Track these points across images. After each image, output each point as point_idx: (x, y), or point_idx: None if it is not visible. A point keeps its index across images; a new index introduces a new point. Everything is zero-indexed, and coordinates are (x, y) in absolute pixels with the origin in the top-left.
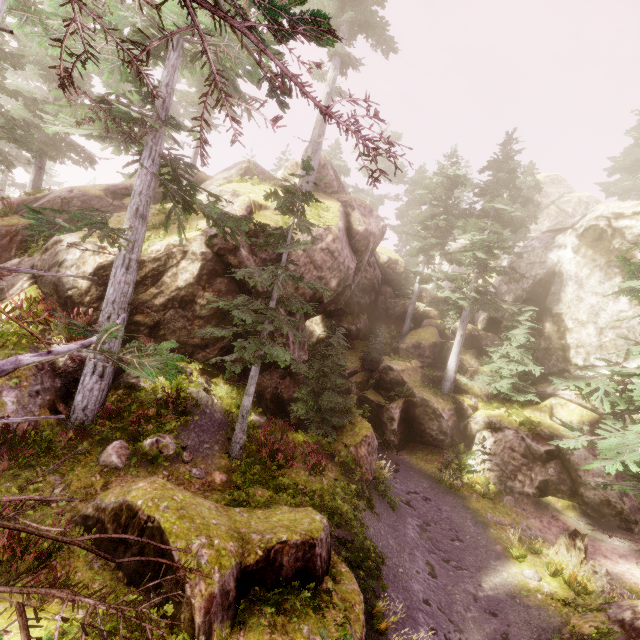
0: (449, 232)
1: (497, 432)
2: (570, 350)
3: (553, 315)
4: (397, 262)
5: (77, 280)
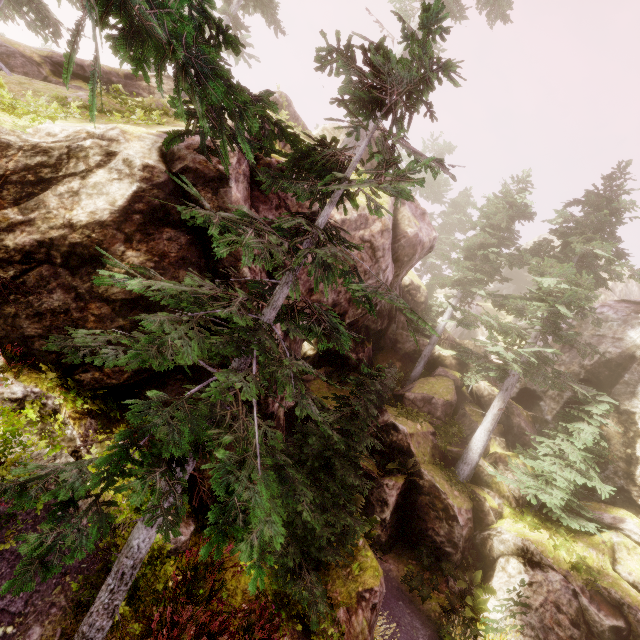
0: (497, 270)
1: (534, 568)
2: (638, 465)
3: (620, 411)
4: (419, 289)
5: None
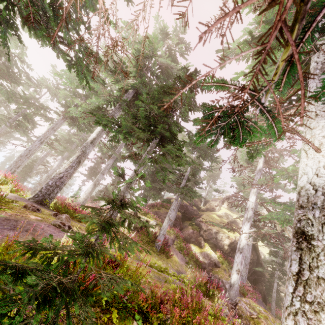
0: None
1: None
2: None
3: None
4: None
5: (224, 245)
